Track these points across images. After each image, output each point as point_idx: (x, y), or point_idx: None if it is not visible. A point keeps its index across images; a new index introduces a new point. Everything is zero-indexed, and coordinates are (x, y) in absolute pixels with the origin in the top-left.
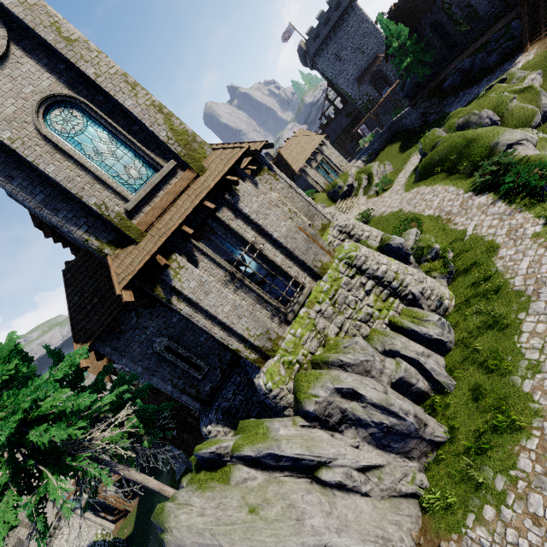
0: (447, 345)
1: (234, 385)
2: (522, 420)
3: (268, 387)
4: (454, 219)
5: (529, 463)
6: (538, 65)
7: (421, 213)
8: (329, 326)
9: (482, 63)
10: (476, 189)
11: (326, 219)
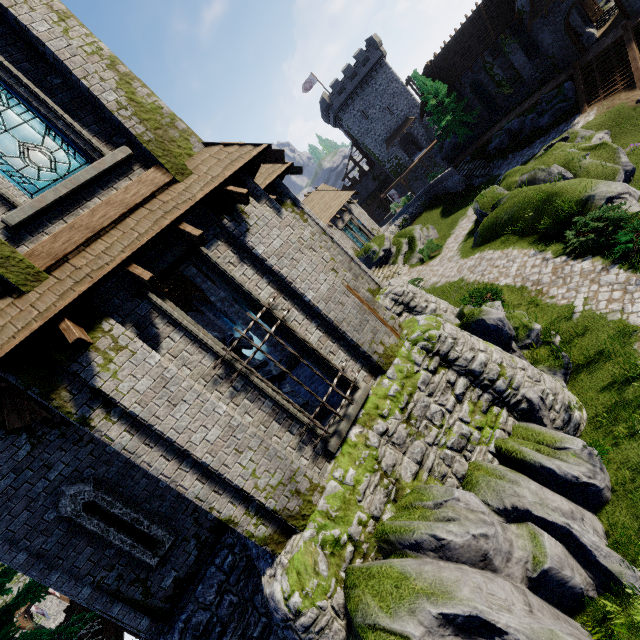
0: (603, 494)
1: (221, 571)
2: None
3: (293, 606)
4: (547, 290)
5: None
6: (602, 125)
7: (495, 282)
8: (402, 459)
9: (533, 125)
10: (571, 252)
11: (375, 282)
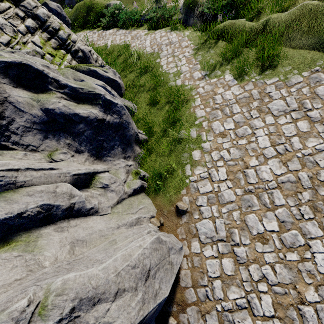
0: (121, 88)
1: None
2: (186, 96)
3: None
4: (96, 43)
5: (202, 111)
6: None
7: None
8: None
9: None
10: (105, 29)
11: None
